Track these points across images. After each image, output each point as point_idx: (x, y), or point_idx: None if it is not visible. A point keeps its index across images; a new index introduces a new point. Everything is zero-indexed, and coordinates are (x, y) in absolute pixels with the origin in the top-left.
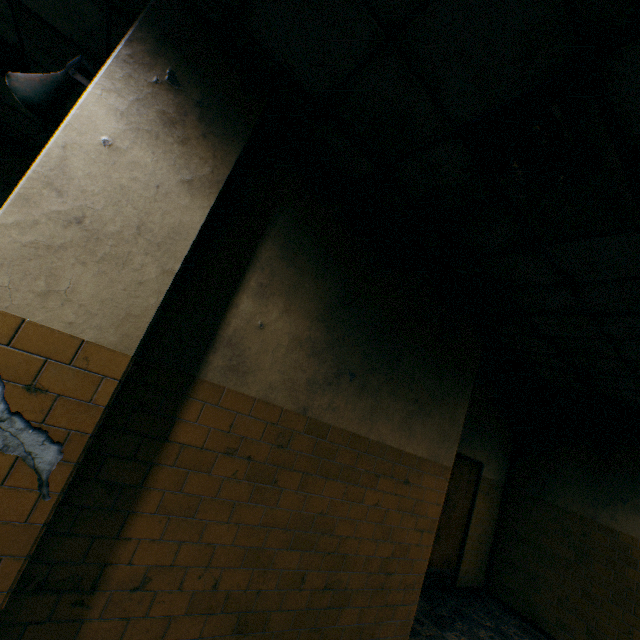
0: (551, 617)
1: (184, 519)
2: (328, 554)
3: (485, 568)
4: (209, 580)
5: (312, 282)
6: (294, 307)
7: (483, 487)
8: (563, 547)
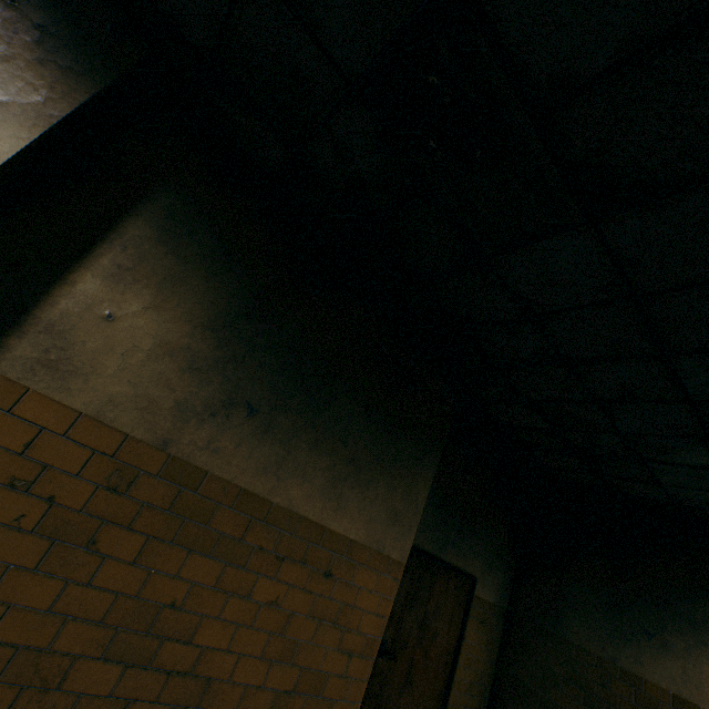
0: None
1: None
2: (177, 674)
3: None
4: None
5: (202, 280)
6: (169, 304)
7: (477, 611)
8: (577, 703)
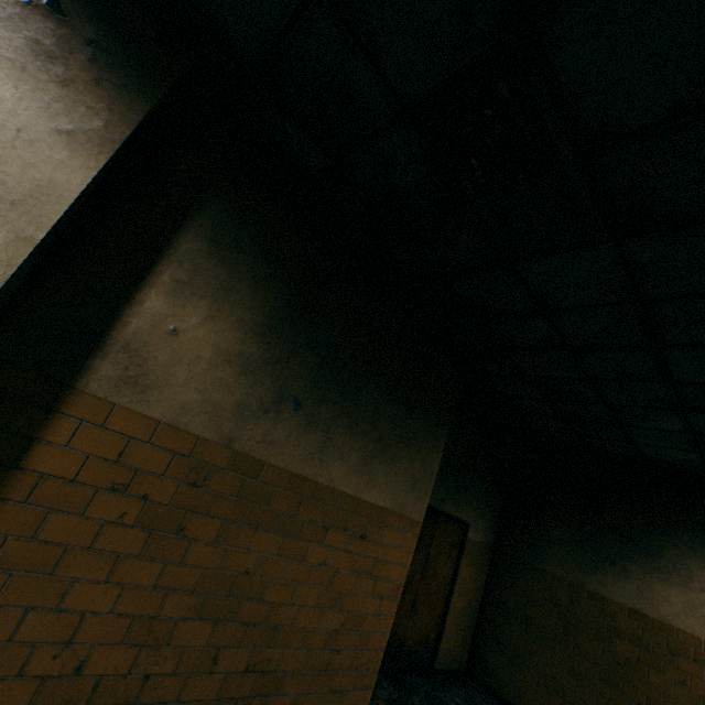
0: (537, 701)
1: (36, 576)
2: (253, 626)
3: (469, 646)
4: (70, 661)
5: (249, 287)
6: (223, 314)
7: (469, 551)
8: (551, 618)
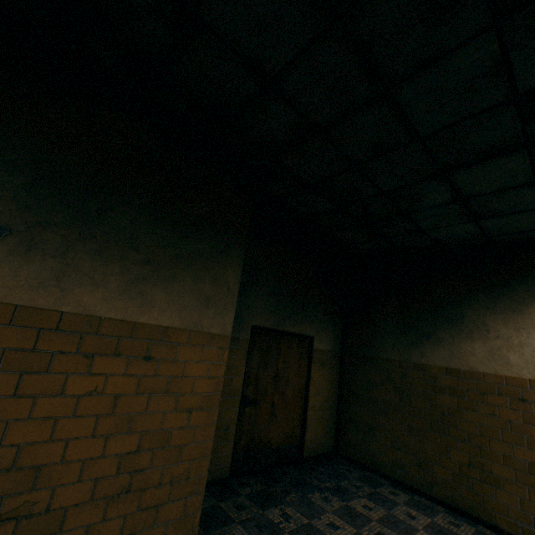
0: (388, 460)
1: None
2: None
3: (334, 432)
4: None
5: None
6: None
7: (317, 359)
8: (390, 393)
